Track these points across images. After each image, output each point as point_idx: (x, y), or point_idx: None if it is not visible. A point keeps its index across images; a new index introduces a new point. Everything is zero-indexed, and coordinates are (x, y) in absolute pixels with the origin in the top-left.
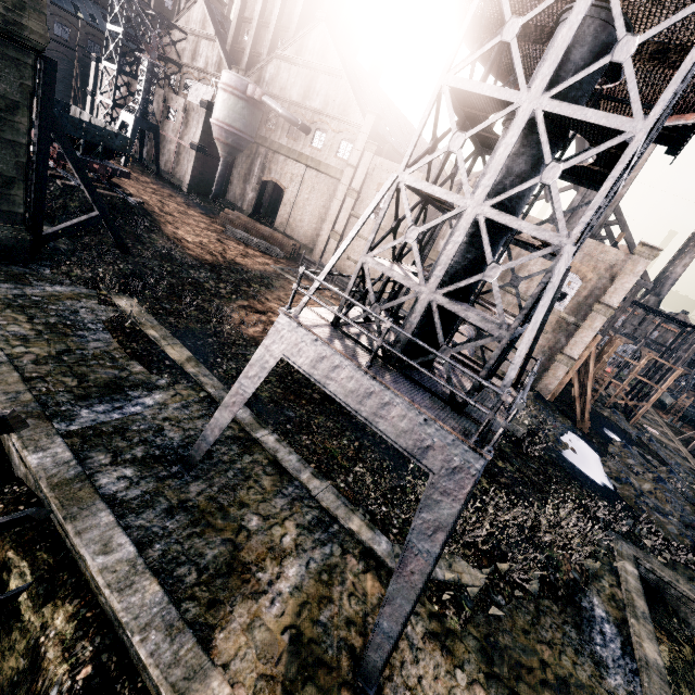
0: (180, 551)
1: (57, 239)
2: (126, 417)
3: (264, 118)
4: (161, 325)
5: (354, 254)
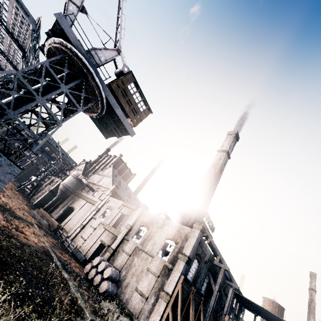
0: None
1: None
2: None
3: (83, 188)
4: None
5: (85, 234)
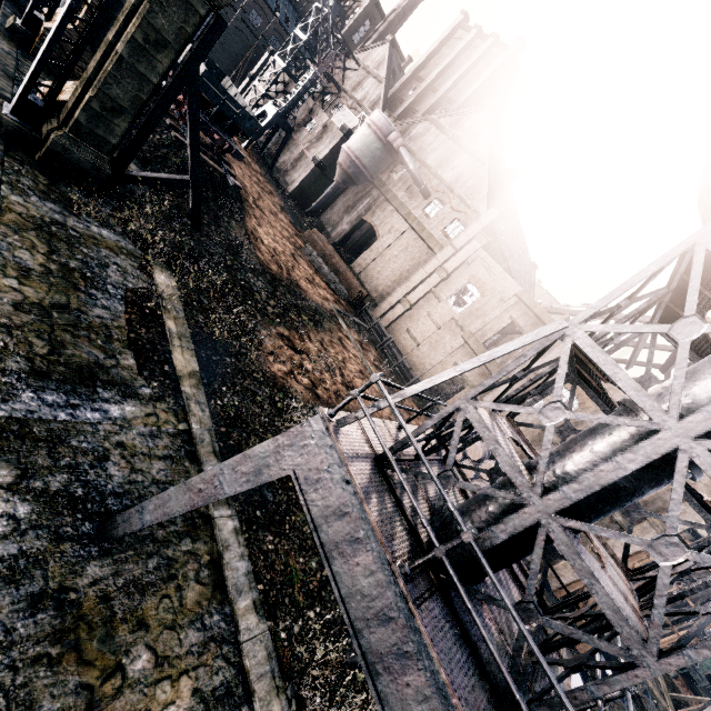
0: (6, 686)
1: (135, 184)
2: (74, 422)
3: (392, 166)
4: (186, 319)
5: (415, 329)
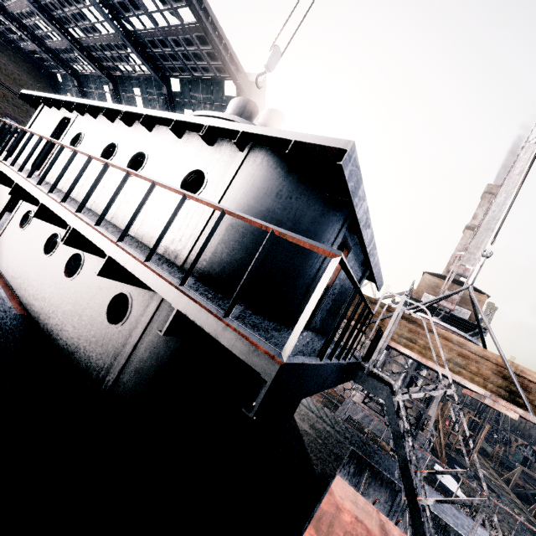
0: None
1: None
2: None
3: None
4: None
5: None
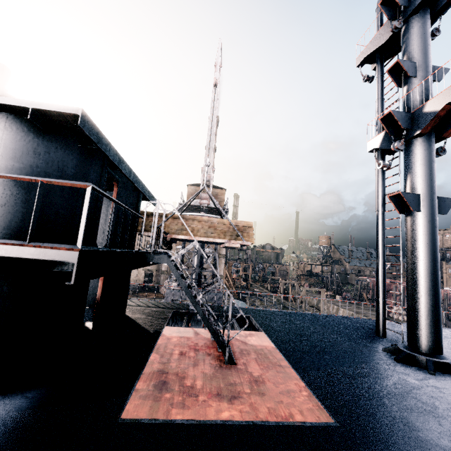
0: None
1: None
2: None
3: None
4: None
5: None
